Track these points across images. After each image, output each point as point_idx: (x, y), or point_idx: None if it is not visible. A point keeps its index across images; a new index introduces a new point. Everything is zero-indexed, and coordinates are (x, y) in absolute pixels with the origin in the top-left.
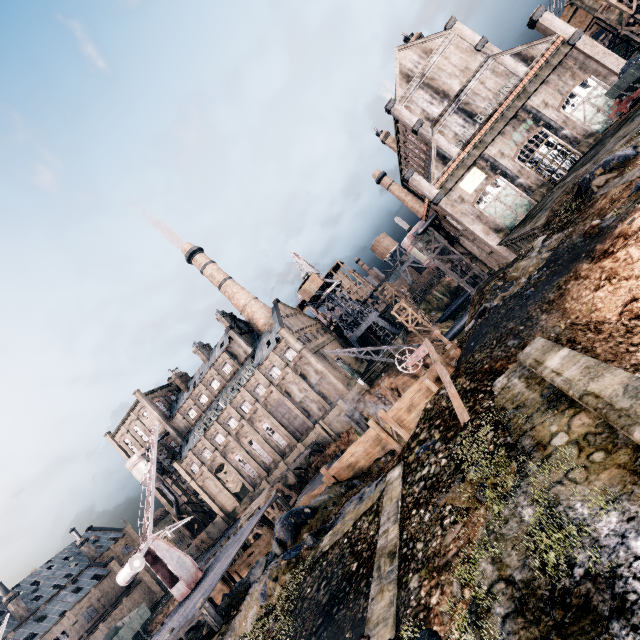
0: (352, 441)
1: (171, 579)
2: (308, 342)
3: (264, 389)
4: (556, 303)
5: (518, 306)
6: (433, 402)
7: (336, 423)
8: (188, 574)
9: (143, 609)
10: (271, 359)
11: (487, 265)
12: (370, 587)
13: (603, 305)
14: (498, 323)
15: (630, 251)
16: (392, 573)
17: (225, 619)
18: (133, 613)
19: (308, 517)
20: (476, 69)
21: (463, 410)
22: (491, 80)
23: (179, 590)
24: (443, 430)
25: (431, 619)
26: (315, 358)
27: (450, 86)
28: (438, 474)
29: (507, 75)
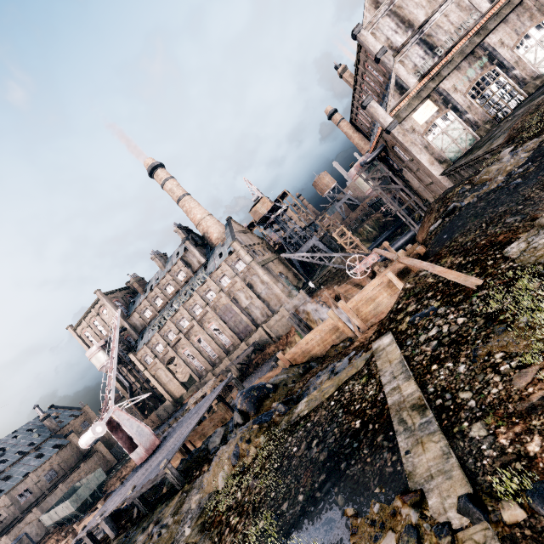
0: (291, 342)
1: (130, 445)
2: (256, 257)
3: (214, 295)
4: None
5: (504, 195)
6: (413, 282)
7: (277, 327)
8: (146, 441)
9: (99, 473)
10: (222, 268)
11: (422, 198)
12: (394, 441)
13: None
14: (480, 212)
15: None
16: (430, 424)
17: (187, 479)
18: (90, 476)
19: (270, 391)
20: (442, 1)
21: (468, 277)
22: (455, 14)
23: (138, 455)
24: (443, 298)
25: (543, 469)
26: (262, 270)
27: (416, 16)
28: (458, 331)
29: (470, 10)
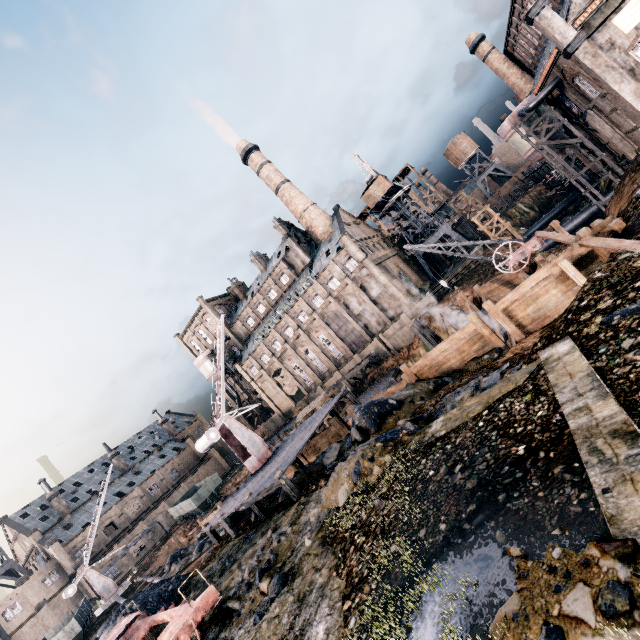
0: (414, 355)
1: (243, 453)
2: (370, 253)
3: (322, 300)
4: None
5: None
6: (608, 269)
7: (396, 338)
8: (259, 451)
9: (216, 477)
10: (330, 269)
11: (614, 155)
12: (583, 474)
13: None
14: None
15: None
16: None
17: (303, 492)
18: (208, 479)
19: (393, 408)
20: None
21: None
22: None
23: (251, 463)
24: None
25: None
26: (378, 269)
27: None
28: None
29: None
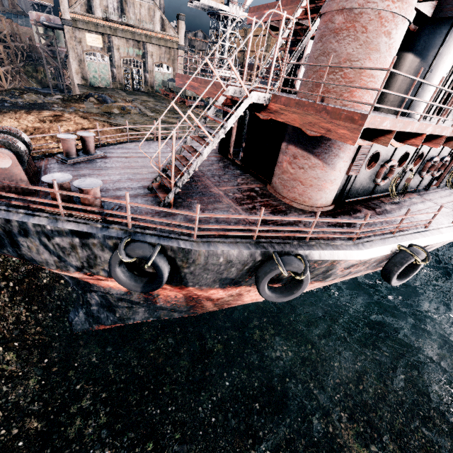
0: None
1: None
2: None
3: None
4: (0, 113)
5: None
6: None
7: None
8: None
9: None
10: None
11: None
12: None
13: (4, 123)
14: None
15: (31, 117)
16: None
17: None
18: None
19: None
20: None
21: None
22: (145, 11)
23: None
24: None
25: None
26: None
27: None
28: None
29: (152, 20)
